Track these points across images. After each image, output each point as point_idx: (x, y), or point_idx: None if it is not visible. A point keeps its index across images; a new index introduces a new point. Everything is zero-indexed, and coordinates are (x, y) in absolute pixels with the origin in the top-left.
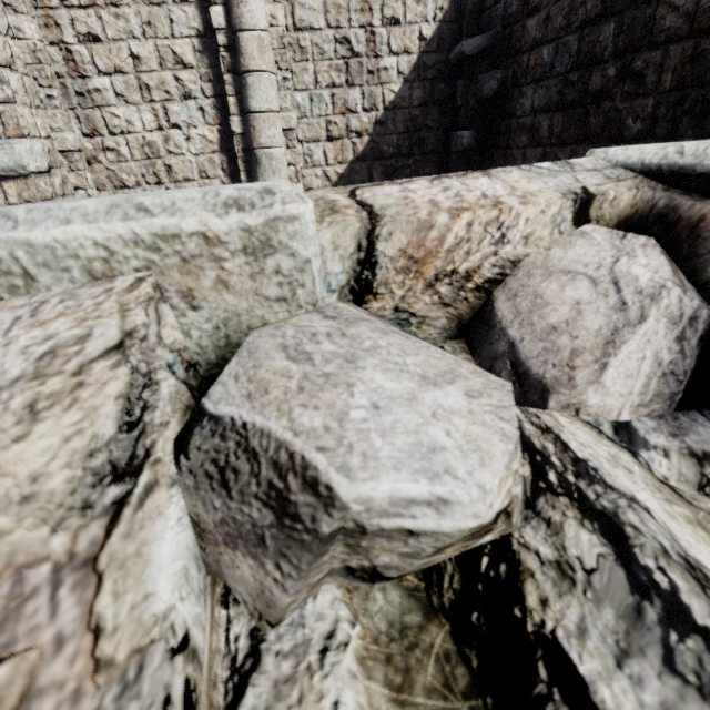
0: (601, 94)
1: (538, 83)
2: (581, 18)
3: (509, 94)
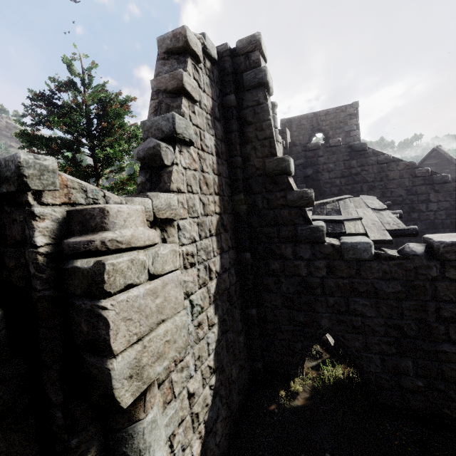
0: (357, 174)
1: (330, 172)
2: (343, 159)
3: (316, 175)
